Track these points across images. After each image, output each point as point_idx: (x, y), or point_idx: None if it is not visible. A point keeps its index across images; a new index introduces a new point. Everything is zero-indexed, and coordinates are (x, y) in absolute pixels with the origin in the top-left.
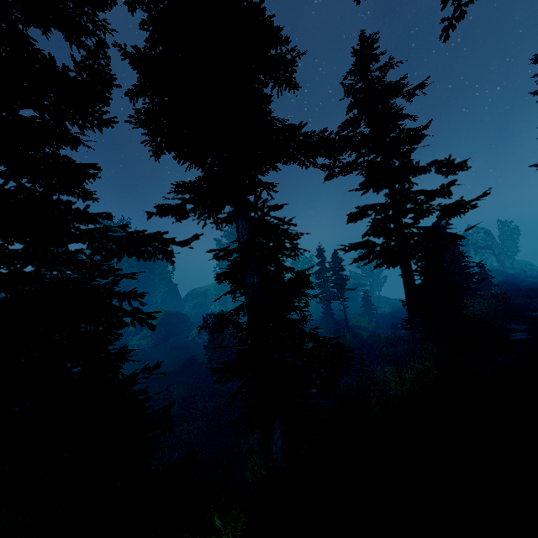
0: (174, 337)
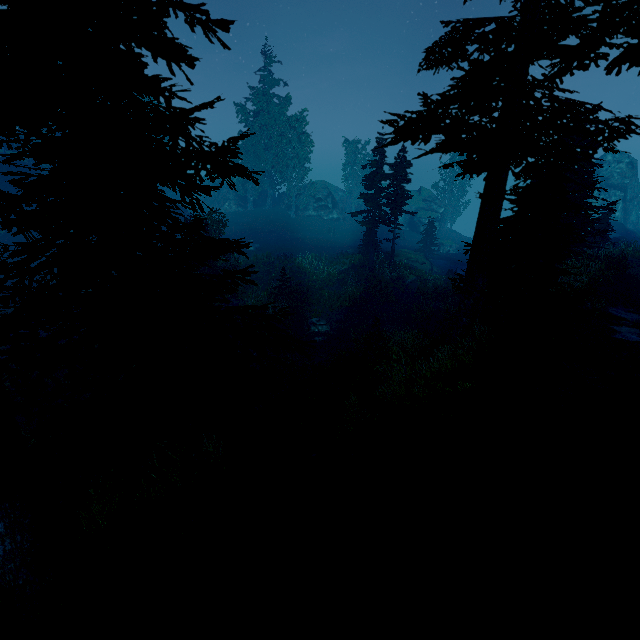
0: None
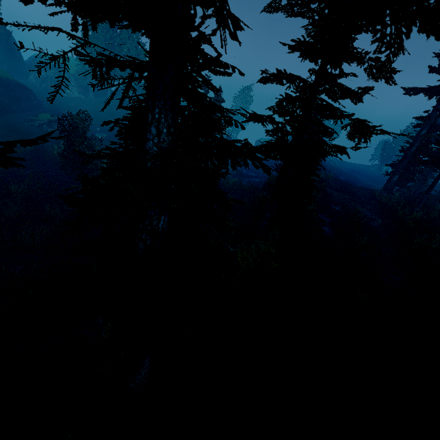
0: (13, 114)
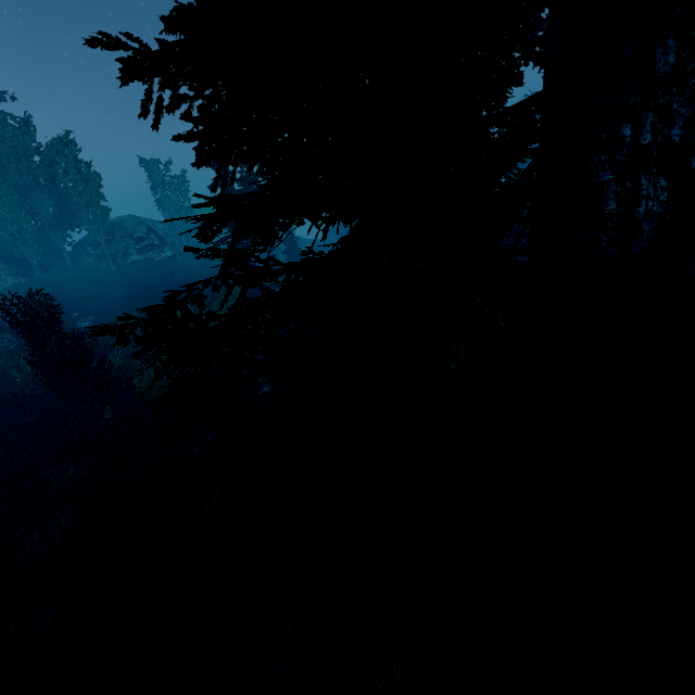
0: None
